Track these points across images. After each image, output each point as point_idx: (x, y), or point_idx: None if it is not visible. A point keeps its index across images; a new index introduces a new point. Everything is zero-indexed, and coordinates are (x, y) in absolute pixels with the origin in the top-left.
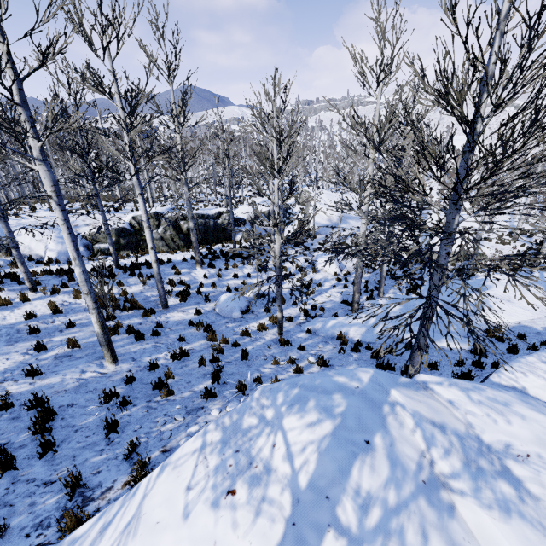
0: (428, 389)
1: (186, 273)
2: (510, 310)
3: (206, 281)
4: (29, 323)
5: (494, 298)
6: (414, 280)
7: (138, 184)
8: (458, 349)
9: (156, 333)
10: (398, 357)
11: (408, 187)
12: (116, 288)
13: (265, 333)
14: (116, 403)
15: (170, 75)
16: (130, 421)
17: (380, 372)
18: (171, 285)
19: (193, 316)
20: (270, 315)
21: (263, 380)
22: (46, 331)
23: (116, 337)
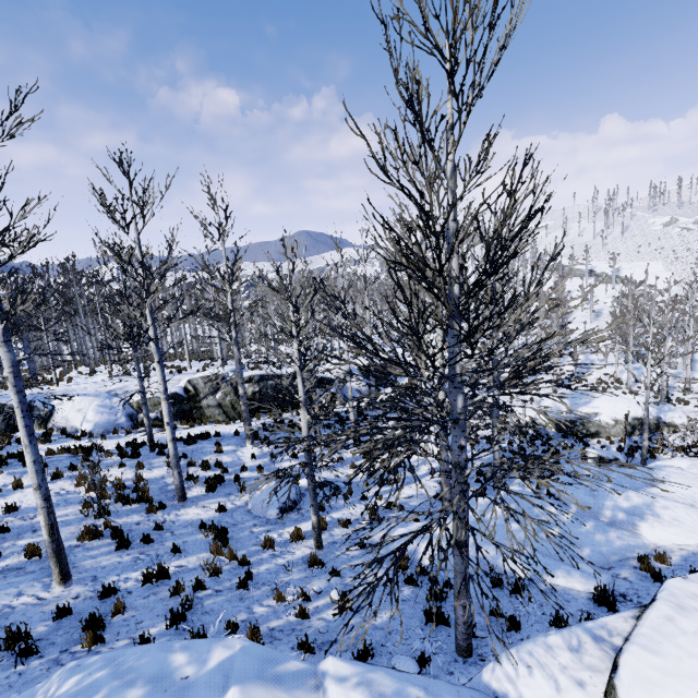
0: (321, 689)
1: (230, 451)
2: (693, 523)
3: (253, 463)
4: (4, 519)
5: (665, 499)
6: (557, 463)
7: (156, 351)
8: (579, 591)
9: (146, 540)
10: (473, 599)
11: (384, 361)
12: (133, 472)
13: (299, 545)
14: (14, 652)
15: (220, 236)
16: (14, 685)
17: (253, 649)
18: (203, 468)
19: (213, 513)
20: (321, 515)
21: (243, 626)
22: (17, 530)
23: (95, 542)
